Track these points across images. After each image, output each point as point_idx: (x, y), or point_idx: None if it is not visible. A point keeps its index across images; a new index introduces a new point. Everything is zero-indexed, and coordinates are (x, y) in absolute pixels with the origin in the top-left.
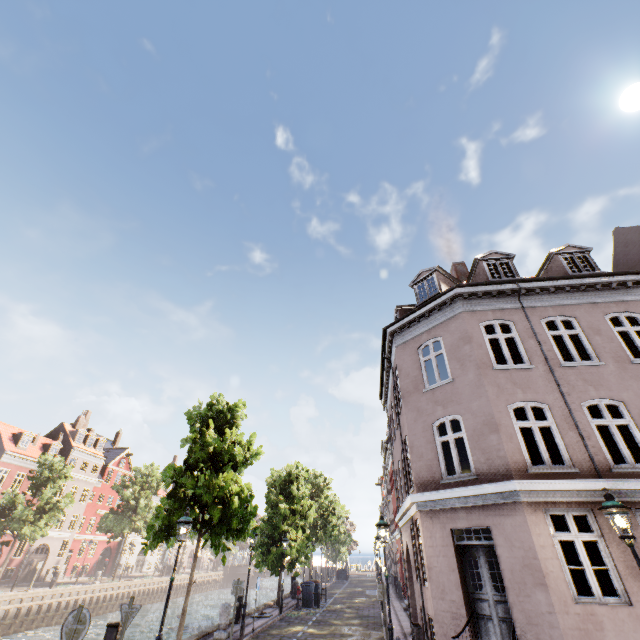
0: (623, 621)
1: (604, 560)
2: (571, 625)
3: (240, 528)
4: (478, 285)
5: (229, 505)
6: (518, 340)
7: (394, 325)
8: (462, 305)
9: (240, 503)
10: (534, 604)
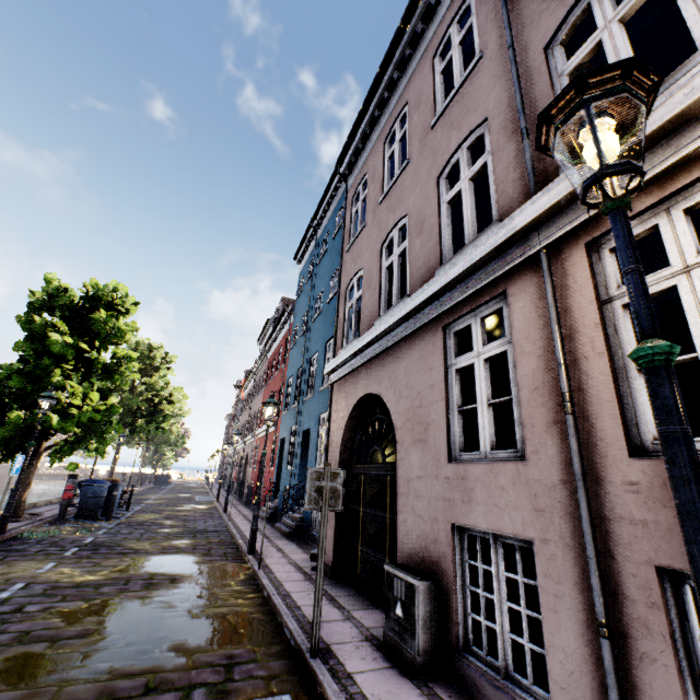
0: None
1: None
2: None
3: None
4: None
5: None
6: None
7: None
8: None
9: None
10: None
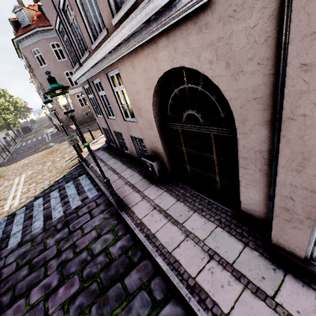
0: (88, 108)
1: (86, 100)
2: (81, 111)
3: None
4: (44, 27)
5: None
6: (62, 50)
7: (16, 39)
8: (41, 36)
9: None
10: (76, 110)
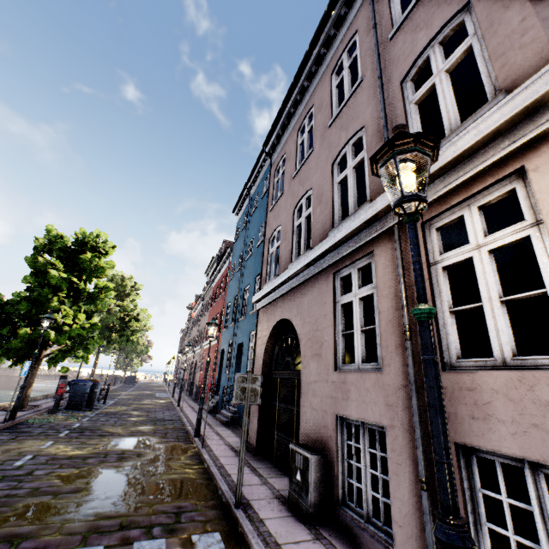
0: None
1: None
2: None
3: None
4: None
5: None
6: None
7: None
8: None
9: None
10: None
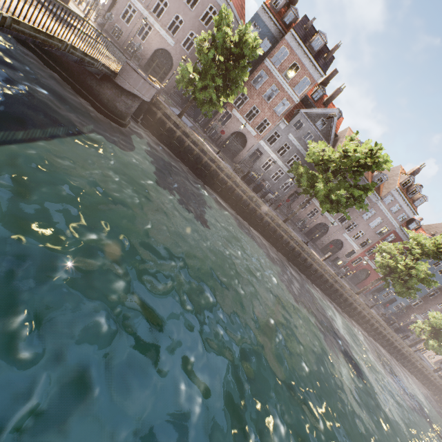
0: None
1: None
2: None
3: None
4: None
5: None
6: None
7: None
8: None
9: None
10: None
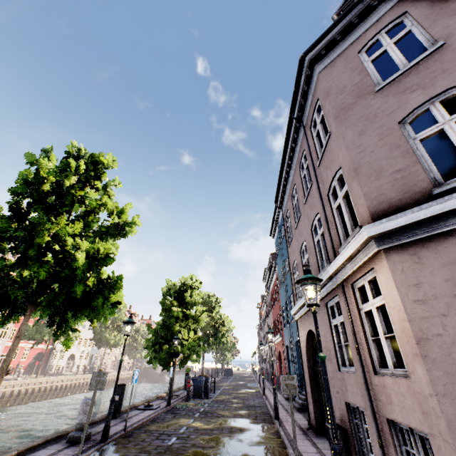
0: None
1: None
2: None
3: (92, 301)
4: None
5: (71, 265)
6: None
7: (317, 46)
8: None
9: (88, 264)
10: None
